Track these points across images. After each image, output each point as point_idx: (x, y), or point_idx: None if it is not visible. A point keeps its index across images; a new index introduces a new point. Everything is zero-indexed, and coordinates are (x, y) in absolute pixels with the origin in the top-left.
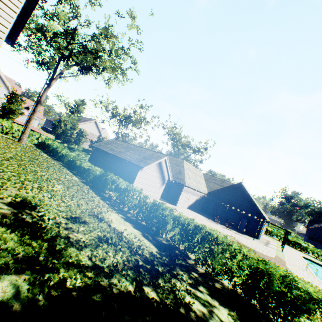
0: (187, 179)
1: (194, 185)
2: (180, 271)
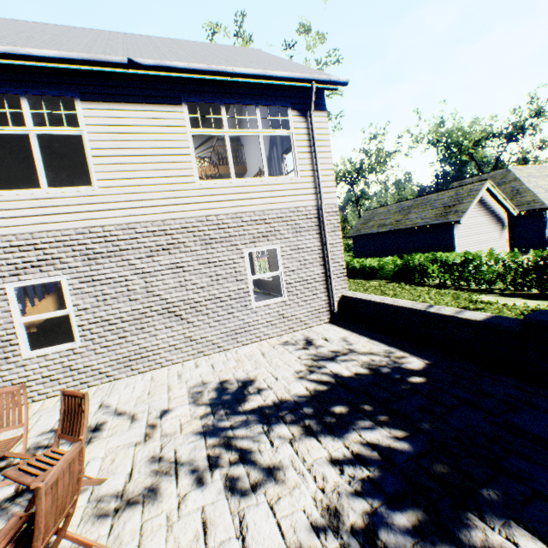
0: (543, 195)
1: None
2: None
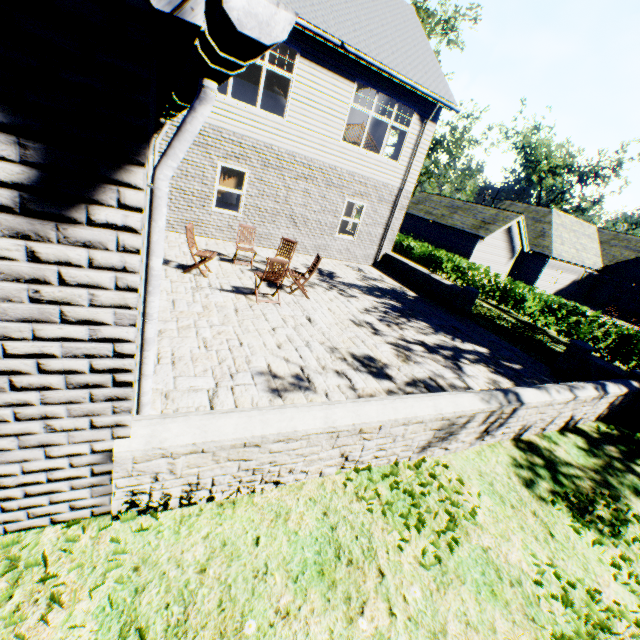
0: (557, 246)
1: (571, 256)
2: (540, 335)
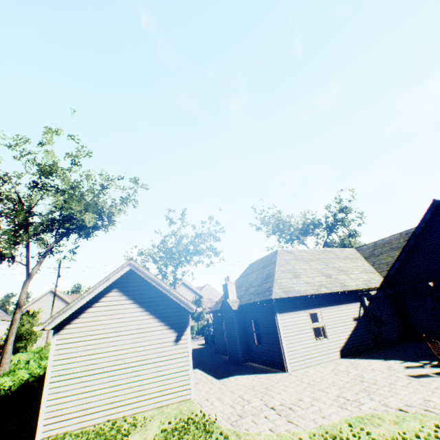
0: (286, 280)
1: (319, 285)
2: None
